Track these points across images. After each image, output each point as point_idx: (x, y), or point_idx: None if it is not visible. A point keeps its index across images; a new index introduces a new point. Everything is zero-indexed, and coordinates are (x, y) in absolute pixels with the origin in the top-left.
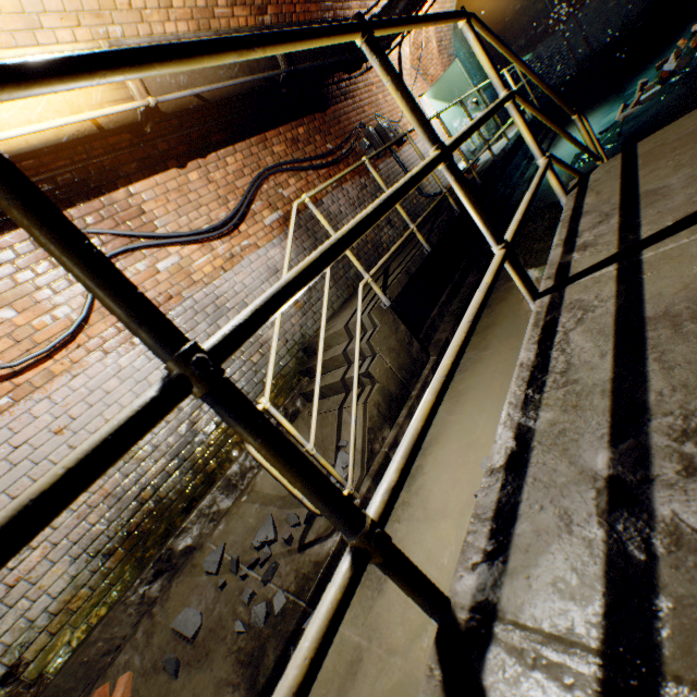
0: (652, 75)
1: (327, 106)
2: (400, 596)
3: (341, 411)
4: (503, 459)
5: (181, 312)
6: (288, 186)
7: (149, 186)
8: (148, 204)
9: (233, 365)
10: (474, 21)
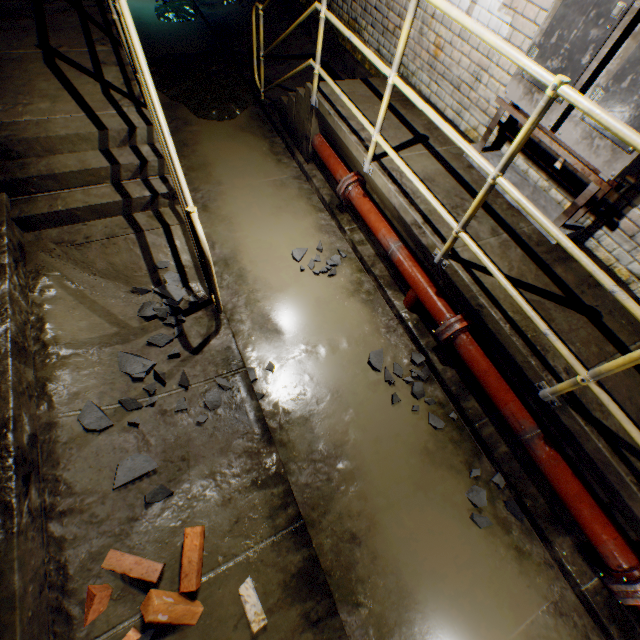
0: None
1: None
2: (298, 328)
3: (143, 234)
4: (422, 220)
5: None
6: None
7: None
8: None
9: None
10: None
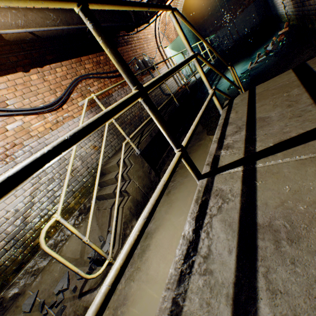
0: (262, 51)
1: (117, 47)
2: None
3: (111, 209)
4: None
5: (21, 153)
6: (93, 86)
7: (3, 81)
8: (2, 91)
9: (54, 182)
10: (177, 12)
